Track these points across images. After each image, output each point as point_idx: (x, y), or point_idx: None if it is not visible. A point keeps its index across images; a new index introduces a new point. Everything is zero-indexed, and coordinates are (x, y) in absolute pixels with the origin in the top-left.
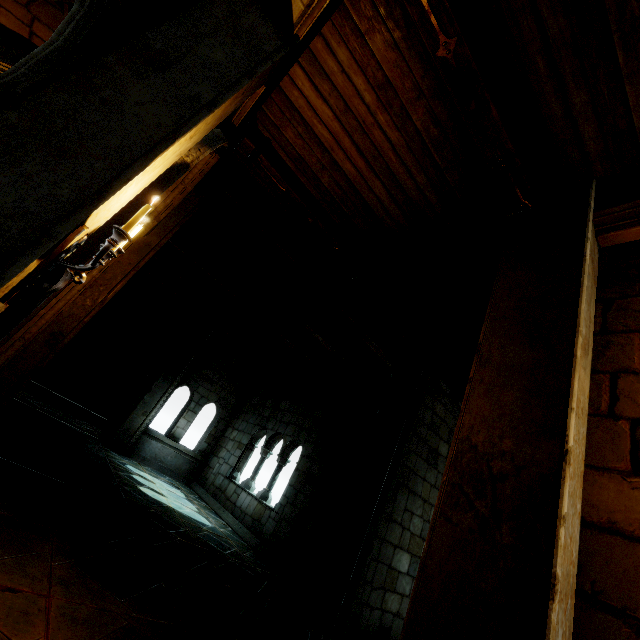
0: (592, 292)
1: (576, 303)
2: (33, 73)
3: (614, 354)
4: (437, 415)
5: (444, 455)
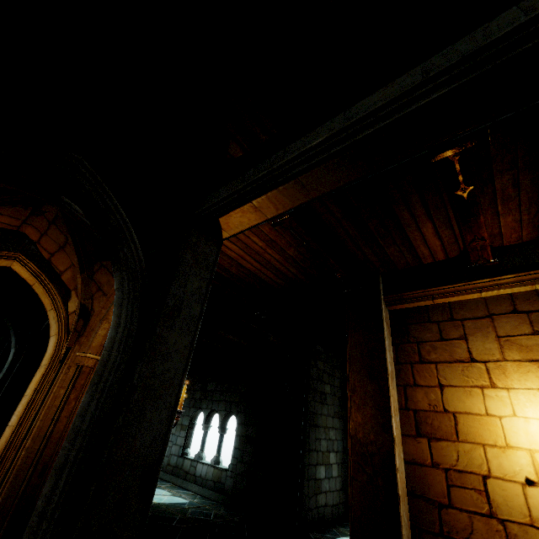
0: (390, 341)
1: (385, 357)
2: (121, 354)
3: (403, 376)
4: (320, 369)
5: (329, 392)
